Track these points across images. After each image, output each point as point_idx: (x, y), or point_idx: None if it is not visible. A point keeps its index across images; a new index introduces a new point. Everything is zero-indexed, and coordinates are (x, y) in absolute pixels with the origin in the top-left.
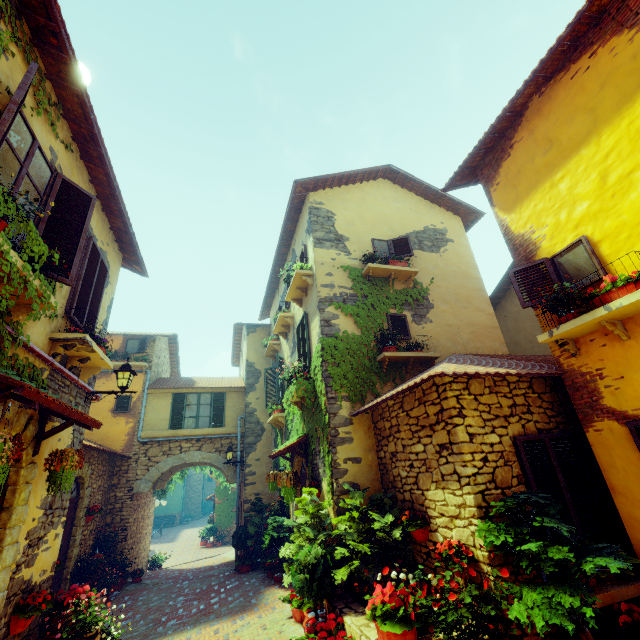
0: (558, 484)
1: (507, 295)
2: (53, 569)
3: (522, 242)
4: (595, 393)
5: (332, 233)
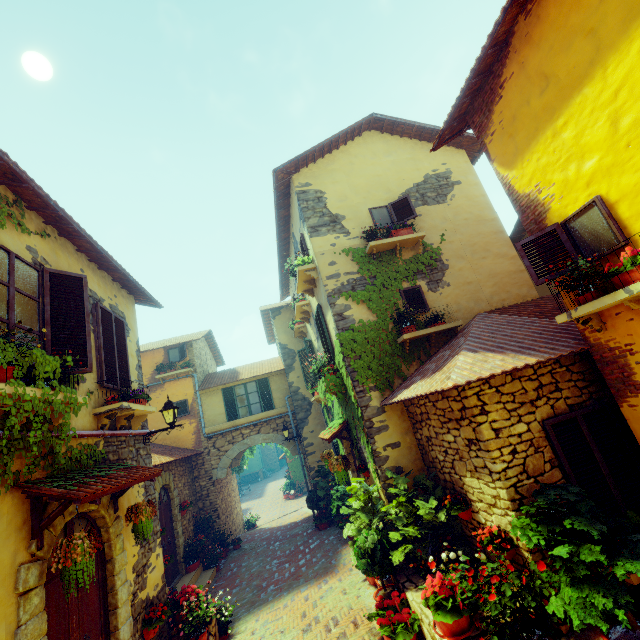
0: (594, 460)
1: None
2: (163, 579)
3: (529, 203)
4: (626, 369)
5: (326, 216)
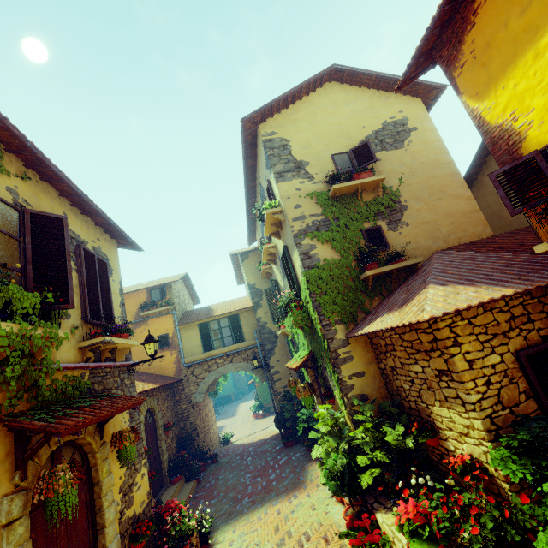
0: None
1: (483, 169)
2: (149, 496)
3: (502, 133)
4: None
5: (291, 162)
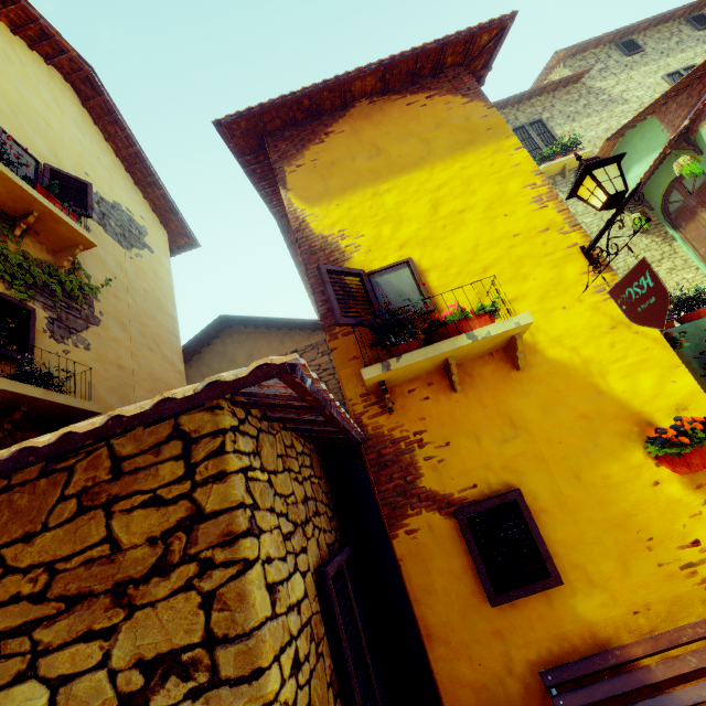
0: (365, 660)
1: (194, 360)
2: None
3: (325, 246)
4: (411, 470)
5: None
